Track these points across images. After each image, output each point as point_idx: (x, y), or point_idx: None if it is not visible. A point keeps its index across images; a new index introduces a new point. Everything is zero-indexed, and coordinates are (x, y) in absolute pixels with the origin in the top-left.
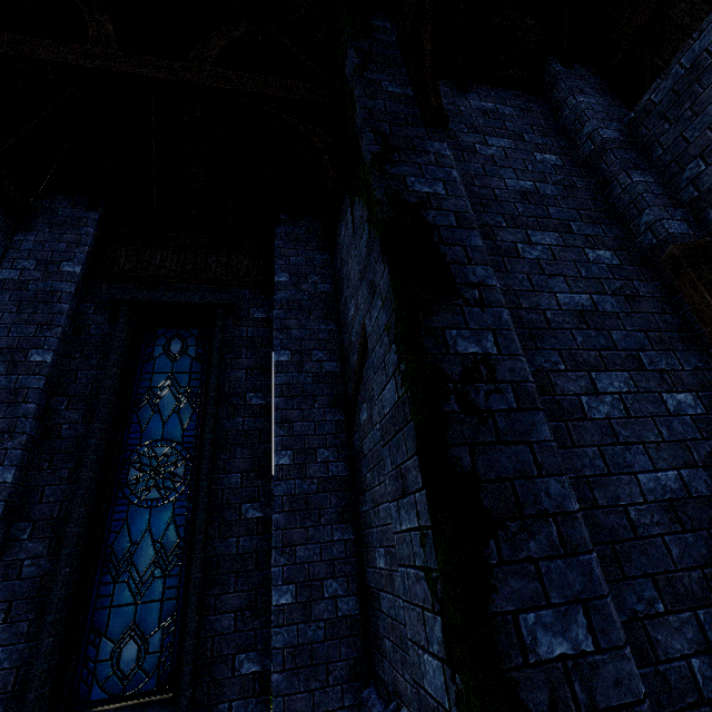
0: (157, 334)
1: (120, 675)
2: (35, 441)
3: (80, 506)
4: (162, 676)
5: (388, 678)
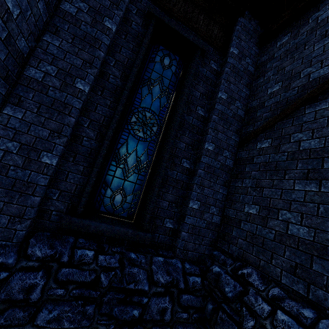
0: (159, 48)
1: (113, 206)
2: (96, 76)
3: (115, 123)
4: (130, 213)
5: (234, 252)
